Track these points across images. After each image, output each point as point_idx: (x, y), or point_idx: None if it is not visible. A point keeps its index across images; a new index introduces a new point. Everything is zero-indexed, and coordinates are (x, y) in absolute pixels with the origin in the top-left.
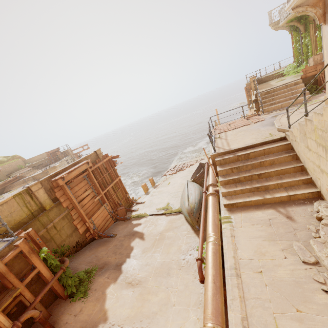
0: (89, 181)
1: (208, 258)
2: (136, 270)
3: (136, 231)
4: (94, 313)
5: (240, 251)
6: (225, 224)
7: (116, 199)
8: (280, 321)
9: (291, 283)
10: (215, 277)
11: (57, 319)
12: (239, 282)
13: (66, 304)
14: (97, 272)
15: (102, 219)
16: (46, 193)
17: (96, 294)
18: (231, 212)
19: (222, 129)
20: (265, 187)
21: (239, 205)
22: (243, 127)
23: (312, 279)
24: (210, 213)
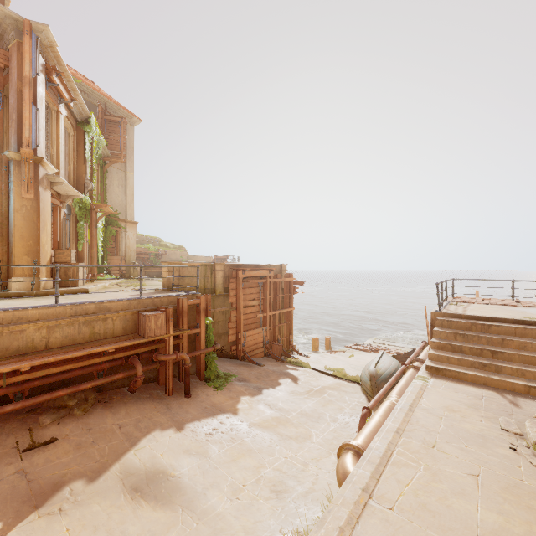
0: (262, 292)
1: (380, 409)
2: (278, 400)
3: (290, 373)
4: (225, 404)
5: (424, 400)
6: (418, 380)
7: (277, 332)
8: (441, 443)
9: (473, 434)
10: (381, 423)
11: (191, 387)
12: (409, 413)
13: (201, 383)
14: (234, 380)
15: (254, 342)
16: (223, 278)
17: (230, 393)
18: (433, 377)
19: (466, 300)
20: (496, 368)
21: (448, 374)
22: (502, 305)
23: (504, 440)
24: (402, 381)
